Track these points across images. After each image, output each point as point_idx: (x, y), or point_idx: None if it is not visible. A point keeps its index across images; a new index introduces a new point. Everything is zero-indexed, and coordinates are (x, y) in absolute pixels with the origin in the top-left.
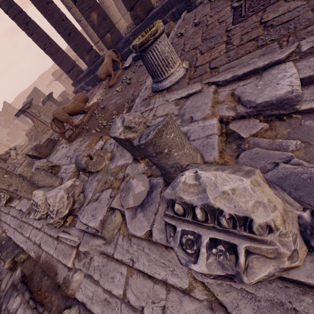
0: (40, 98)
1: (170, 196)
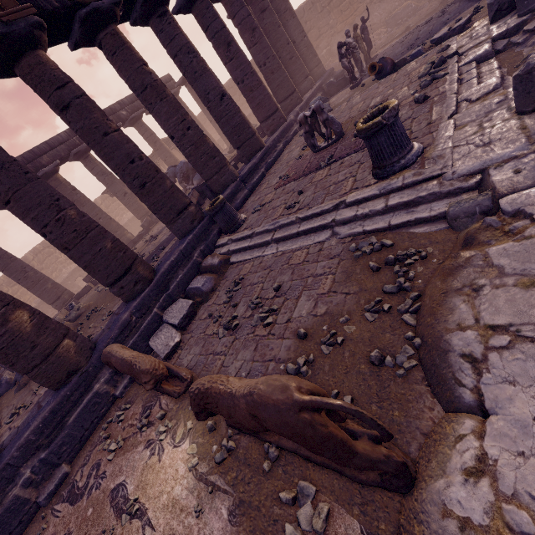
0: None
1: None
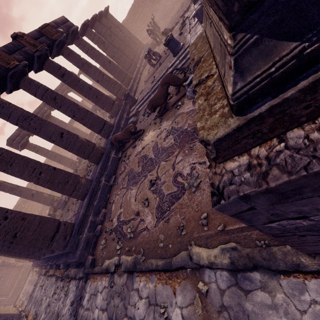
0: None
1: None
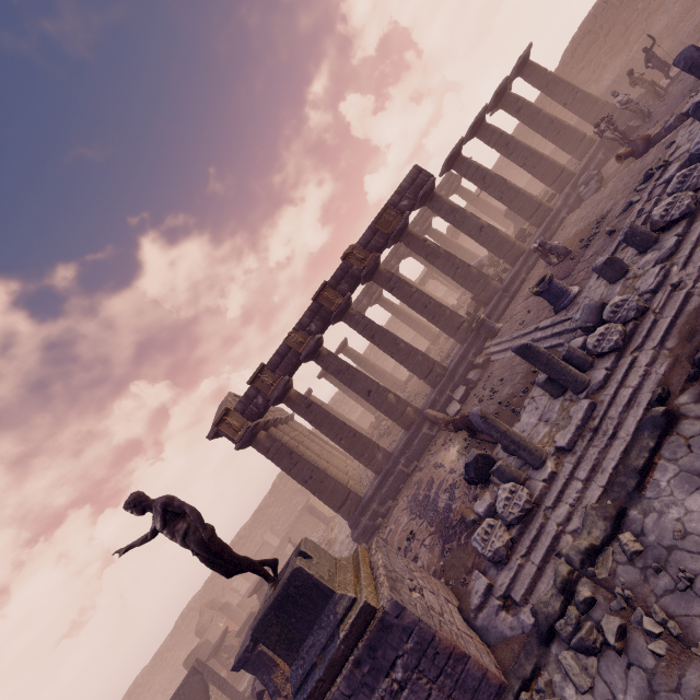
0: (200, 696)
1: (658, 216)
